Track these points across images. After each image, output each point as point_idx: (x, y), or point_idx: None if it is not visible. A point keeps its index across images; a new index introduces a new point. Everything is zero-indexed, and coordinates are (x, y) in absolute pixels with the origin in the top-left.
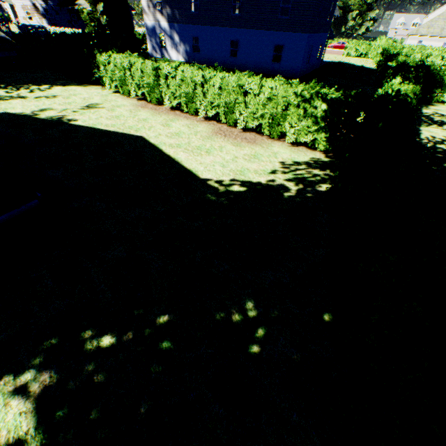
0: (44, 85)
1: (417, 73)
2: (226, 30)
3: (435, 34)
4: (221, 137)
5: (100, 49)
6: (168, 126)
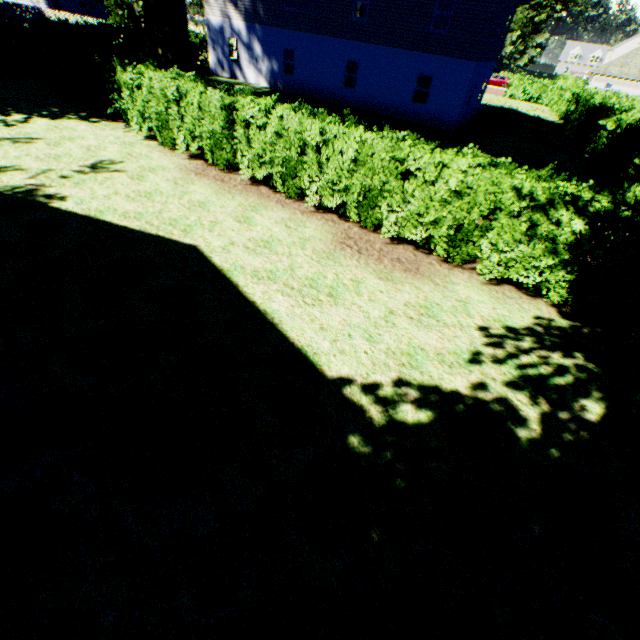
0: (17, 114)
1: None
2: (341, 43)
3: (631, 76)
4: (352, 255)
5: (125, 58)
6: (247, 222)
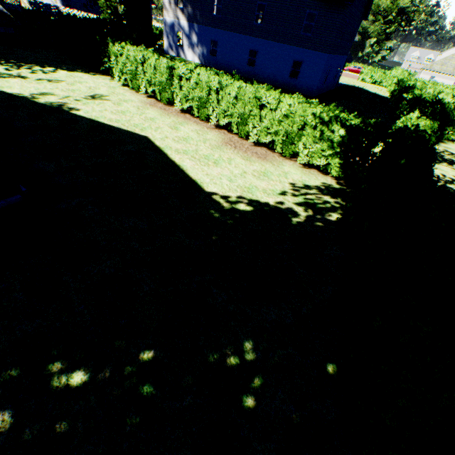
0: (49, 67)
1: (433, 109)
2: (247, 38)
3: (448, 72)
4: (231, 148)
5: (114, 39)
6: (176, 129)
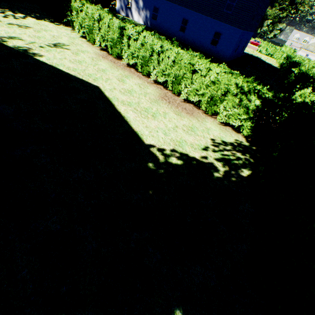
0: (20, 13)
1: None
2: (181, 8)
3: None
4: (165, 103)
5: None
6: (122, 81)
